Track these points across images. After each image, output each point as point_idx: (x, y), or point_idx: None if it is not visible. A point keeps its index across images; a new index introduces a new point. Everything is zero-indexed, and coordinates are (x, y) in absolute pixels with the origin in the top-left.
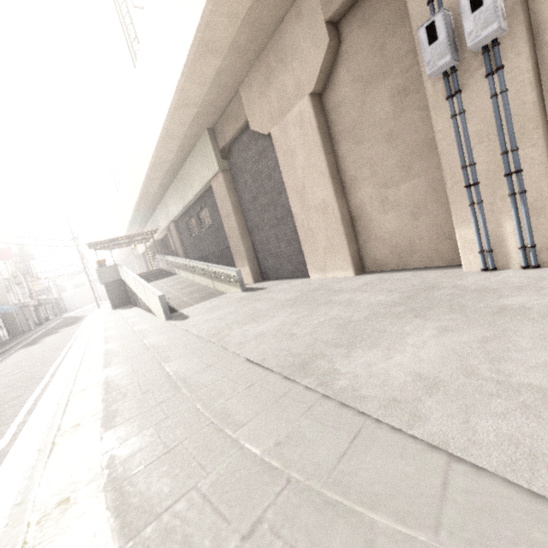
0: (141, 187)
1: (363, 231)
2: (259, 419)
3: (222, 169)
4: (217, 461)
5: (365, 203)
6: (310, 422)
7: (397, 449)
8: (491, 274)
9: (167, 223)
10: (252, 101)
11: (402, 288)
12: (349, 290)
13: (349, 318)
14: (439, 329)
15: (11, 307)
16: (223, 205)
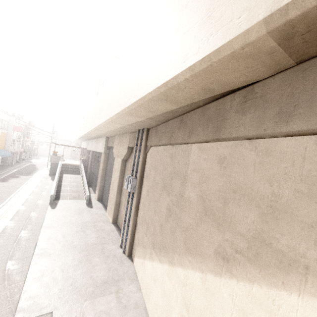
0: (82, 135)
1: (120, 209)
2: (16, 260)
3: (105, 153)
4: (0, 265)
5: (122, 201)
6: (21, 265)
7: (22, 276)
8: (117, 248)
9: (90, 149)
10: (115, 143)
11: (100, 239)
12: (96, 230)
13: (73, 242)
14: (73, 258)
15: (8, 154)
16: (101, 164)
